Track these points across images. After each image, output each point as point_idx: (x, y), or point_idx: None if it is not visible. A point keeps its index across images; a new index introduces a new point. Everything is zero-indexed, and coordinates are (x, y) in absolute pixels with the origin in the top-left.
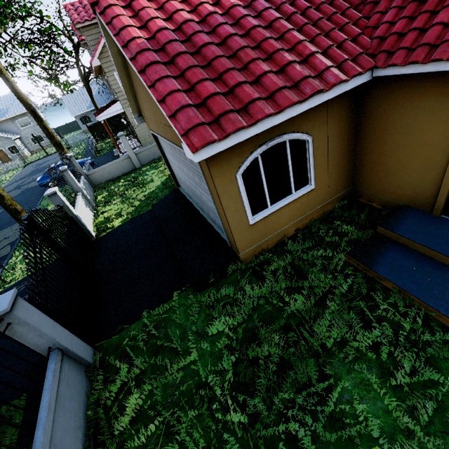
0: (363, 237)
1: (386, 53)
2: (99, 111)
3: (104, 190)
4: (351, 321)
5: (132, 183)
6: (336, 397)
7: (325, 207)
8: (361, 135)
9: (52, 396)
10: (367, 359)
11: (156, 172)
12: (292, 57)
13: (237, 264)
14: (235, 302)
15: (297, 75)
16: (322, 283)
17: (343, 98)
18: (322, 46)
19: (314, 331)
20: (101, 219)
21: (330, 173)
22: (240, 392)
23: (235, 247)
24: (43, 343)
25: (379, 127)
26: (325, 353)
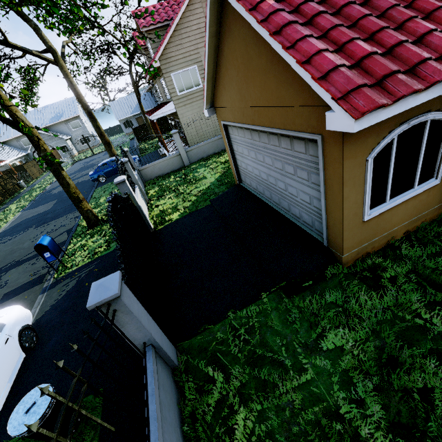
0: None
1: None
2: (150, 112)
3: (155, 185)
4: None
5: (184, 179)
6: None
7: (441, 208)
8: None
9: (157, 403)
10: None
11: (207, 170)
12: None
13: (336, 267)
14: (345, 311)
15: None
16: None
17: None
18: None
19: None
20: (156, 212)
21: None
22: (390, 434)
23: (339, 246)
24: (140, 337)
25: None
26: None
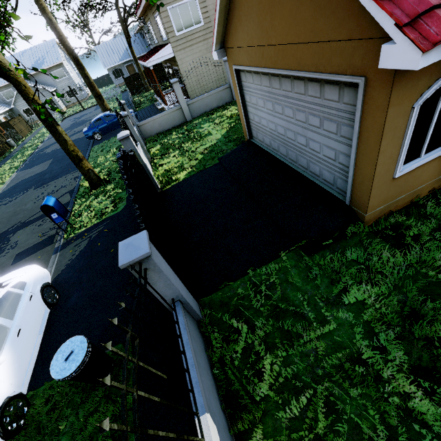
0: None
1: None
2: (144, 57)
3: (157, 143)
4: None
5: (188, 136)
6: None
7: None
8: None
9: (192, 352)
10: None
11: (212, 125)
12: None
13: (356, 226)
14: (366, 268)
15: None
16: None
17: None
18: None
19: None
20: (161, 172)
21: None
22: (409, 375)
23: (363, 205)
24: (168, 294)
25: None
26: None
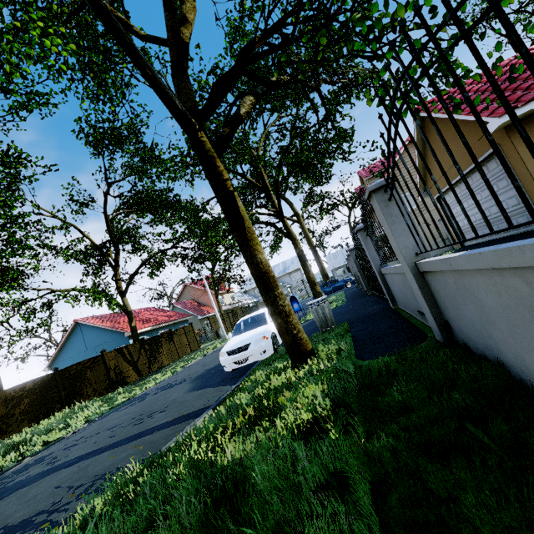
0: None
1: None
2: None
3: None
4: None
5: None
6: None
7: None
8: None
9: None
10: None
11: None
12: None
13: None
14: None
15: None
16: None
17: None
18: None
19: None
20: None
21: None
22: None
23: None
24: (378, 259)
25: None
26: None
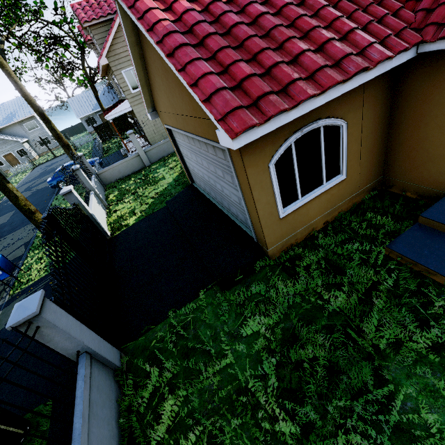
0: (403, 229)
1: (435, 26)
2: (106, 111)
3: (115, 189)
4: (402, 320)
5: (143, 181)
6: (399, 405)
7: (355, 198)
8: (397, 119)
9: (85, 404)
10: (428, 362)
11: (166, 170)
12: (330, 35)
13: (265, 260)
14: (267, 300)
15: (338, 53)
16: (363, 279)
17: (380, 79)
18: (361, 22)
19: (361, 331)
20: (114, 218)
21: (361, 162)
22: (285, 398)
23: (263, 242)
24: (72, 347)
25: (419, 109)
26: (378, 355)
